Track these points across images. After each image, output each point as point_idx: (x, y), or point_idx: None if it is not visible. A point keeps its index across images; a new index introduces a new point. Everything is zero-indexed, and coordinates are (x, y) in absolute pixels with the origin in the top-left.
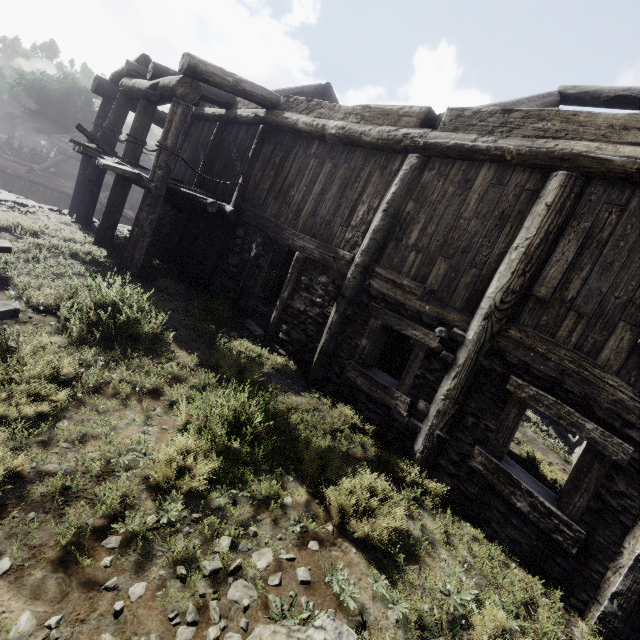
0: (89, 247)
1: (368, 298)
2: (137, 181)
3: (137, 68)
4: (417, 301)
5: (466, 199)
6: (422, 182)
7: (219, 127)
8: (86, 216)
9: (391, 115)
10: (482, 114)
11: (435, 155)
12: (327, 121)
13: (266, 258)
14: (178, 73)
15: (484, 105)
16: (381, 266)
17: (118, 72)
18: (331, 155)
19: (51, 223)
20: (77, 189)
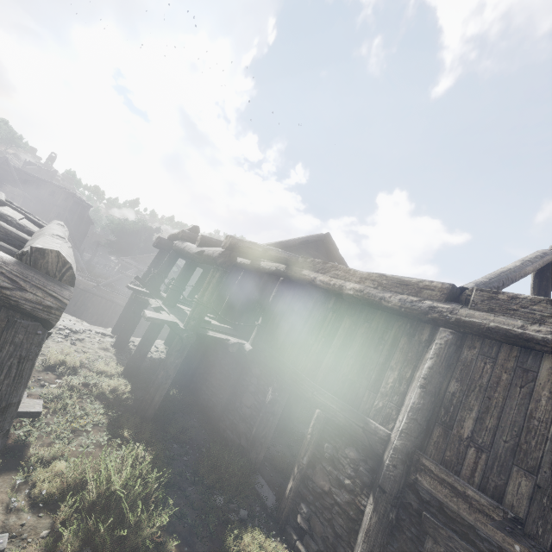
0: (117, 381)
1: (417, 500)
2: (172, 326)
3: (189, 234)
4: (496, 530)
5: (532, 393)
6: (463, 360)
7: (244, 273)
8: (123, 341)
9: (410, 286)
10: (521, 300)
11: (472, 333)
12: (343, 282)
13: (281, 404)
14: (219, 240)
15: (496, 273)
16: (429, 458)
17: (174, 234)
18: (349, 312)
19: (93, 350)
20: (123, 313)
